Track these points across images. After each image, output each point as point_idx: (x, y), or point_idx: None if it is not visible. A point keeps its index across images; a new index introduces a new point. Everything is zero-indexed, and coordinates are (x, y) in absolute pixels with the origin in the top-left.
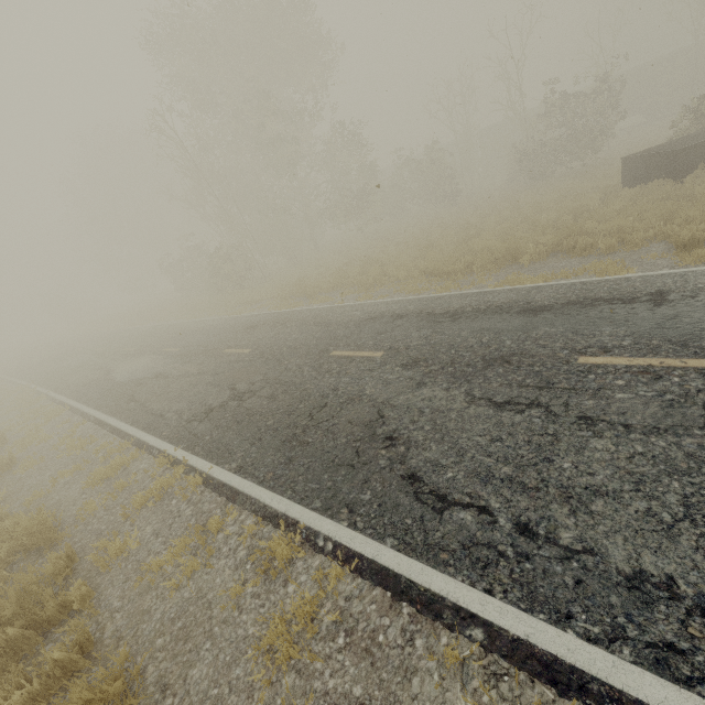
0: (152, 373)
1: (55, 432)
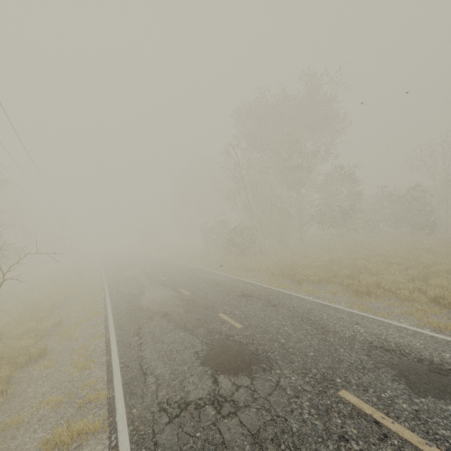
0: (163, 310)
1: (84, 334)
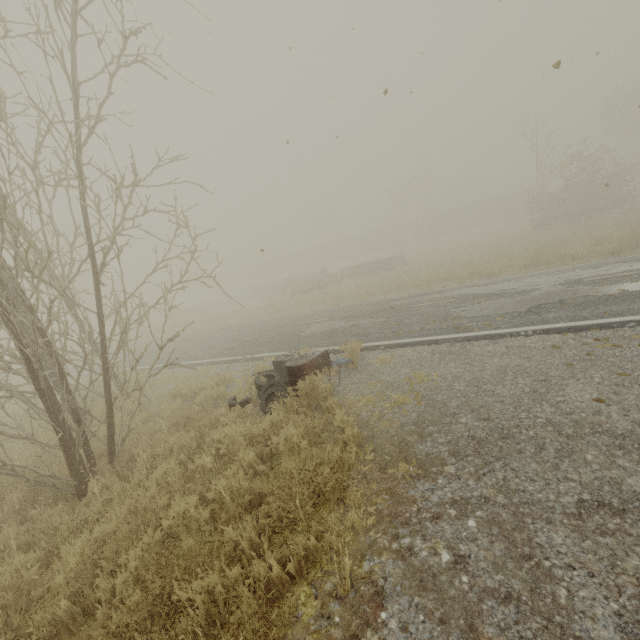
0: None
1: None
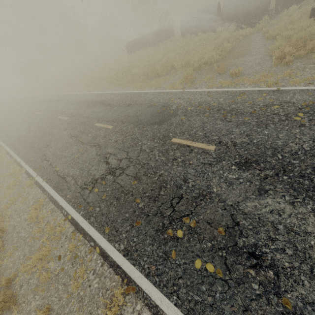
0: None
1: None
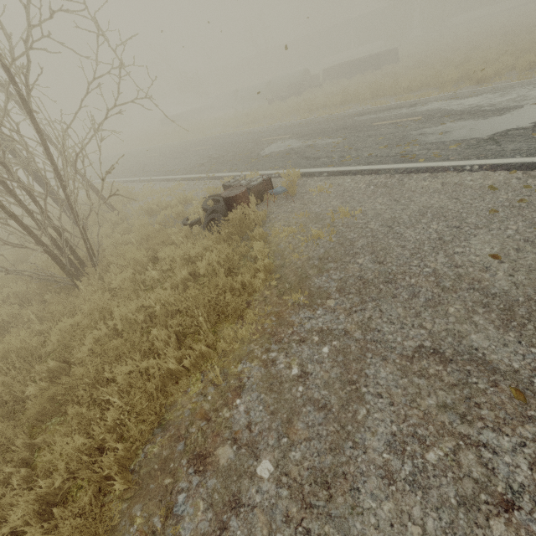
0: None
1: None
